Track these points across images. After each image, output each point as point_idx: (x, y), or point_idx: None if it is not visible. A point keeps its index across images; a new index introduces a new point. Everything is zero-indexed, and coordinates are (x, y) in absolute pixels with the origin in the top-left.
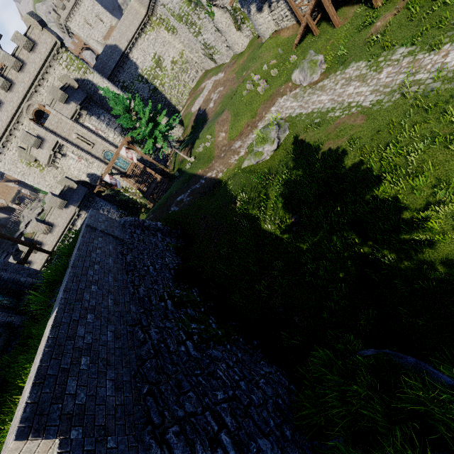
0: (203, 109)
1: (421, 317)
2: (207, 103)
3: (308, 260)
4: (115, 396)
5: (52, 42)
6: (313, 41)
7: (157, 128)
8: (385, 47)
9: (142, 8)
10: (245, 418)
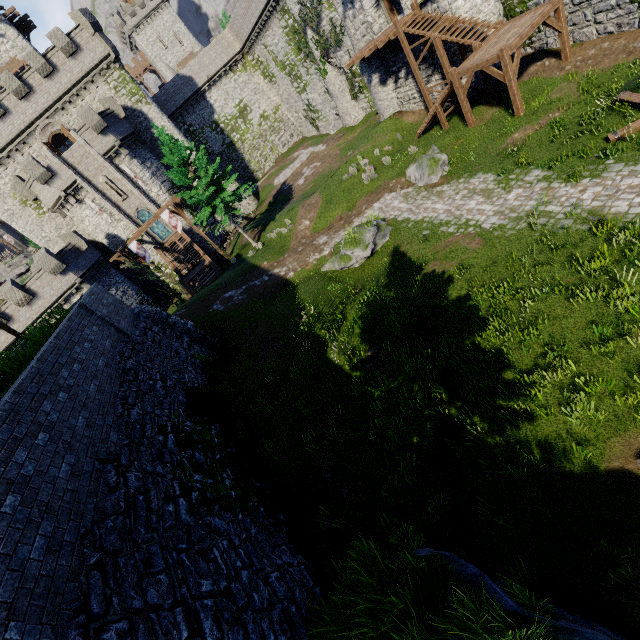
0: (289, 184)
1: (504, 515)
2: (296, 177)
3: (378, 412)
4: (44, 561)
5: (103, 53)
6: (440, 135)
7: (219, 195)
8: (519, 164)
9: (236, 42)
10: (235, 625)
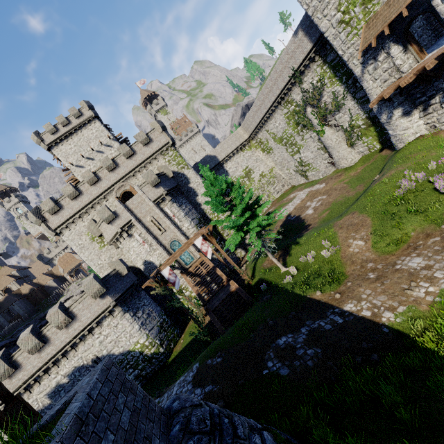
0: (295, 215)
1: None
2: (301, 210)
3: None
4: None
5: (165, 142)
6: None
7: (252, 220)
8: None
9: (245, 134)
10: None
